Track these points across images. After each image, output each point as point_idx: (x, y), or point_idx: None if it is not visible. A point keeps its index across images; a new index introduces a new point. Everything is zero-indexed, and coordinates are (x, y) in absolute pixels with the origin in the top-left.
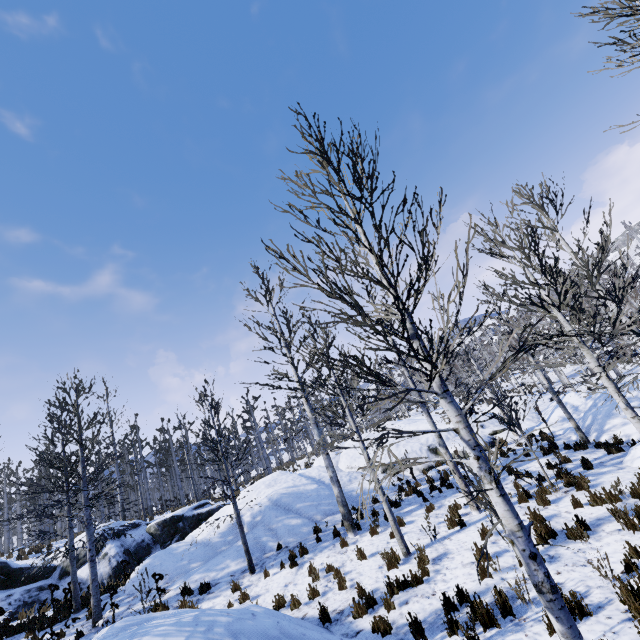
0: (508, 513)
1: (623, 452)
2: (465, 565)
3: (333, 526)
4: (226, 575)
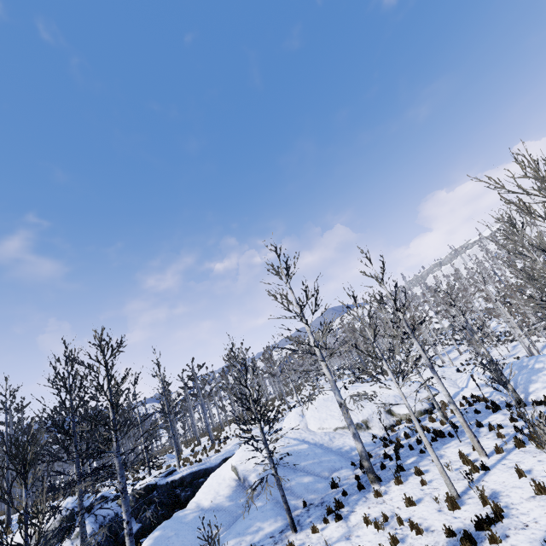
0: None
1: None
2: (528, 499)
3: (356, 480)
4: (264, 537)
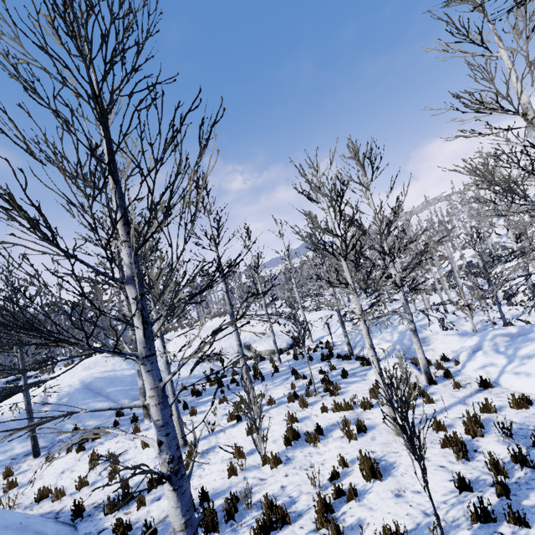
0: (176, 510)
1: (371, 366)
2: (224, 461)
3: (133, 413)
4: (7, 458)
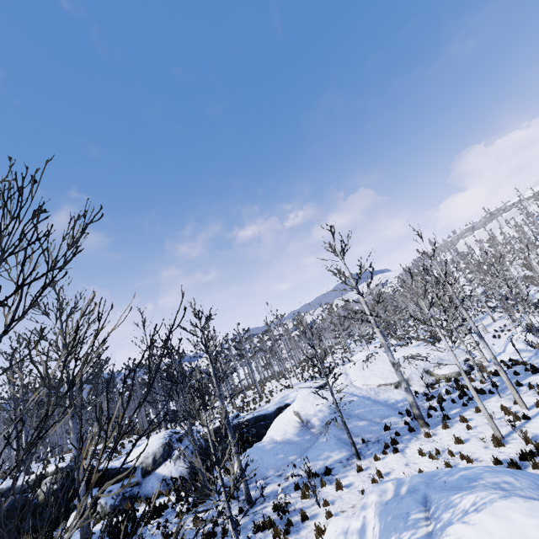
0: None
1: None
2: None
3: (407, 424)
4: (334, 462)
